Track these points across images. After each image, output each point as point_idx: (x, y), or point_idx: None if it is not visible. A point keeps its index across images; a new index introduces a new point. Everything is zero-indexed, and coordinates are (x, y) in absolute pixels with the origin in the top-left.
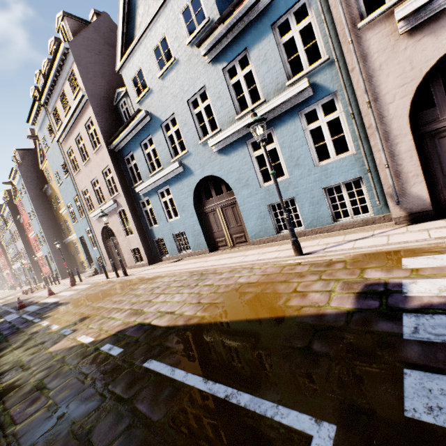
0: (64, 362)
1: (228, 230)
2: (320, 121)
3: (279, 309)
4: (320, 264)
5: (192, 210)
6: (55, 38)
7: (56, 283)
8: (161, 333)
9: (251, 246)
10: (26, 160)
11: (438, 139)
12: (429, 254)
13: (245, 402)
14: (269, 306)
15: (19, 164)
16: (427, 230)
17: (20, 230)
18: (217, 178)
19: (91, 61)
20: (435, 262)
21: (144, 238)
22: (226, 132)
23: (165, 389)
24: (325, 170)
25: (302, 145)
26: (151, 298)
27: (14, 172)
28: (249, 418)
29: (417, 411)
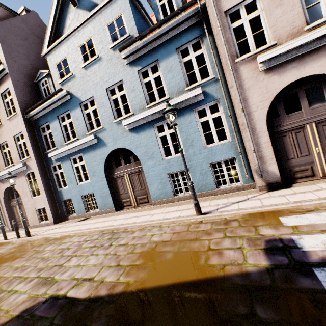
0: None
1: (133, 192)
2: (208, 117)
3: (204, 269)
4: (219, 222)
5: (103, 175)
6: None
7: None
8: (82, 309)
9: (153, 206)
10: None
11: (282, 136)
12: (295, 213)
13: None
14: (193, 266)
15: None
16: (284, 195)
17: None
18: (127, 150)
19: (16, 43)
20: (304, 220)
21: (52, 199)
22: (138, 116)
23: None
24: (211, 150)
25: (195, 132)
26: (62, 262)
27: None
28: None
29: None
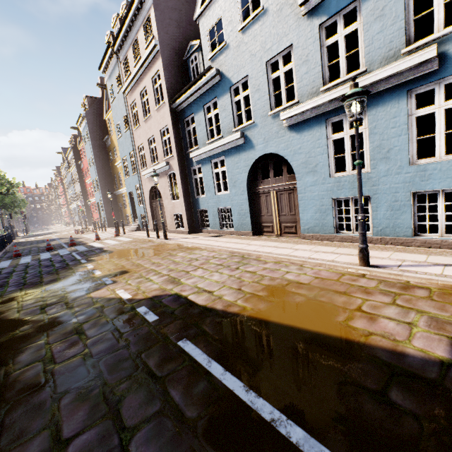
0: (102, 312)
1: (278, 216)
2: (436, 106)
3: (338, 327)
4: (393, 284)
5: (244, 187)
6: None
7: (102, 230)
8: (198, 312)
9: (300, 239)
10: (93, 108)
11: None
12: None
13: (297, 439)
14: (325, 319)
15: (86, 111)
16: None
17: (80, 174)
18: (280, 158)
19: (169, 7)
20: None
21: (189, 206)
22: (304, 105)
23: (200, 381)
24: (423, 171)
25: (399, 134)
26: (189, 269)
27: (82, 118)
28: None
29: None
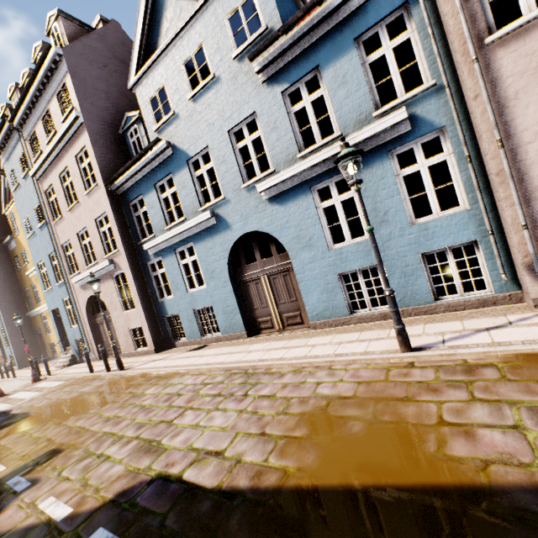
0: None
1: (276, 306)
2: (420, 165)
3: (438, 465)
4: (452, 368)
5: (226, 277)
6: (43, 43)
7: (9, 376)
8: (210, 507)
9: (311, 330)
10: None
11: None
12: None
13: None
14: (411, 454)
15: None
16: None
17: None
18: (264, 235)
19: (92, 75)
20: None
21: (151, 314)
22: (283, 174)
23: None
24: (425, 229)
25: (392, 195)
26: (171, 417)
27: None
28: None
29: None
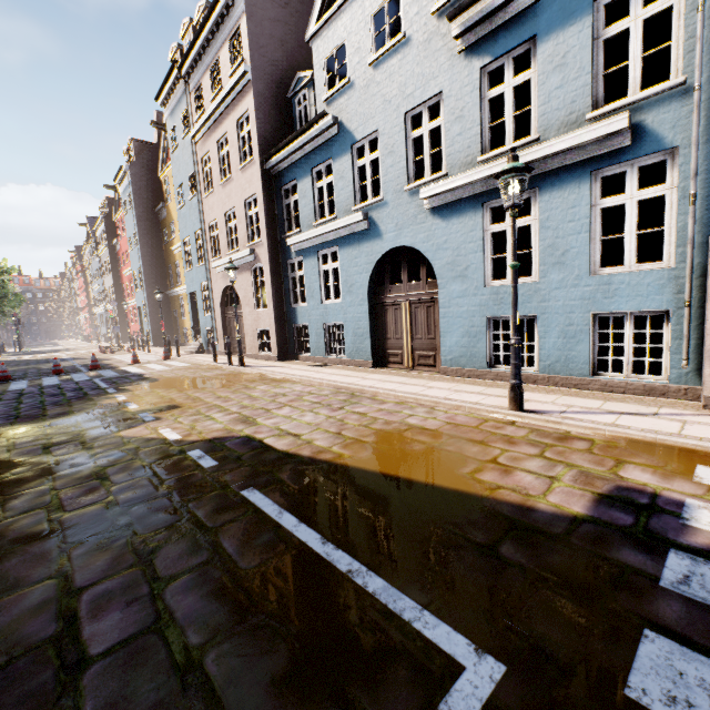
0: (137, 455)
1: (411, 340)
2: (628, 196)
3: (460, 479)
4: (548, 433)
5: (364, 294)
6: None
7: (144, 350)
8: (275, 458)
9: (440, 375)
10: (142, 159)
11: None
12: None
13: (375, 588)
14: (446, 470)
15: (131, 163)
16: None
17: (113, 261)
18: (418, 254)
19: (270, 17)
20: None
21: (281, 319)
22: (454, 180)
23: (265, 533)
24: (607, 284)
25: (579, 231)
26: (271, 407)
27: (123, 173)
28: (376, 611)
29: (647, 694)
